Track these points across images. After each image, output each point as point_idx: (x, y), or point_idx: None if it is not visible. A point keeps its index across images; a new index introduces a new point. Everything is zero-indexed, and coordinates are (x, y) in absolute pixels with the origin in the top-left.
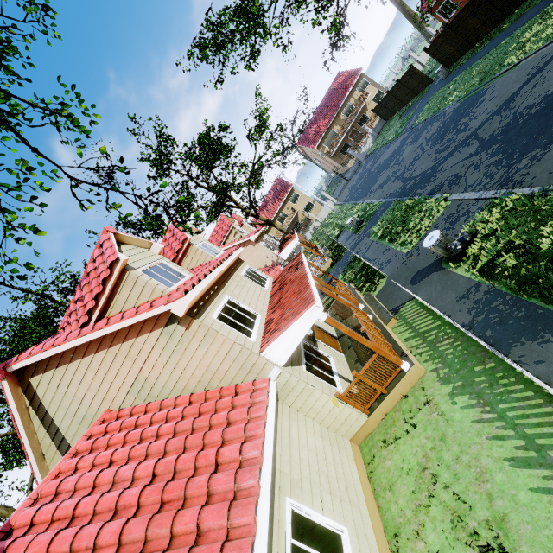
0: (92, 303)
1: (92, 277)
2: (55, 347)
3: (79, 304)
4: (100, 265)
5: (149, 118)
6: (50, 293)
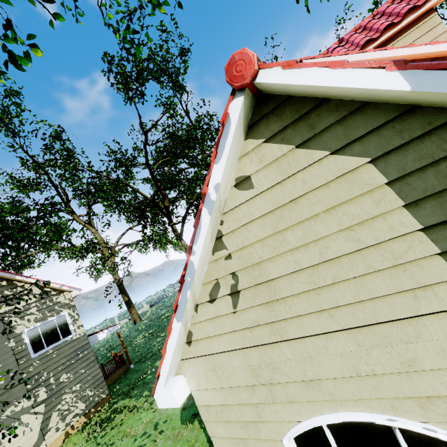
0: (371, 37)
1: (376, 20)
2: (324, 58)
3: (340, 48)
4: (401, 5)
5: (359, 14)
6: (203, 124)
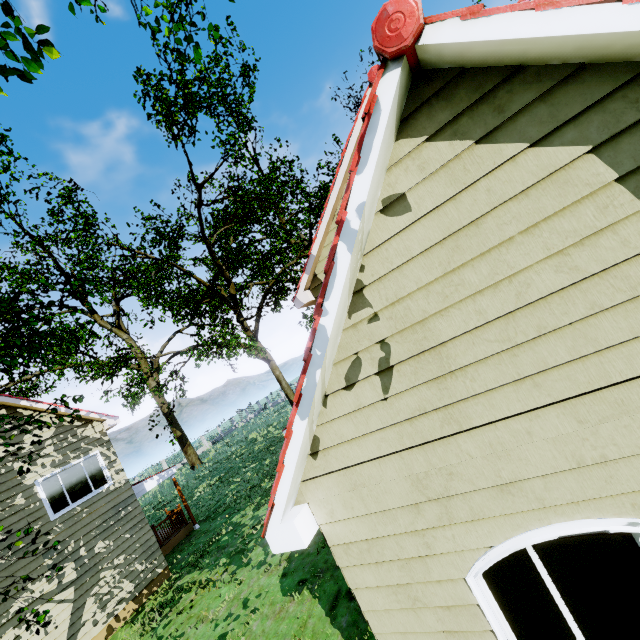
0: None
1: None
2: None
3: None
4: None
5: None
6: (279, 175)
